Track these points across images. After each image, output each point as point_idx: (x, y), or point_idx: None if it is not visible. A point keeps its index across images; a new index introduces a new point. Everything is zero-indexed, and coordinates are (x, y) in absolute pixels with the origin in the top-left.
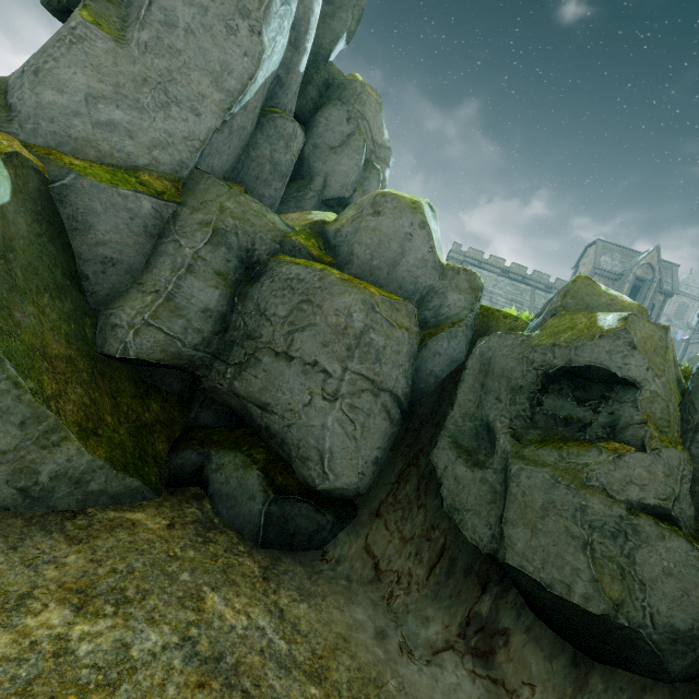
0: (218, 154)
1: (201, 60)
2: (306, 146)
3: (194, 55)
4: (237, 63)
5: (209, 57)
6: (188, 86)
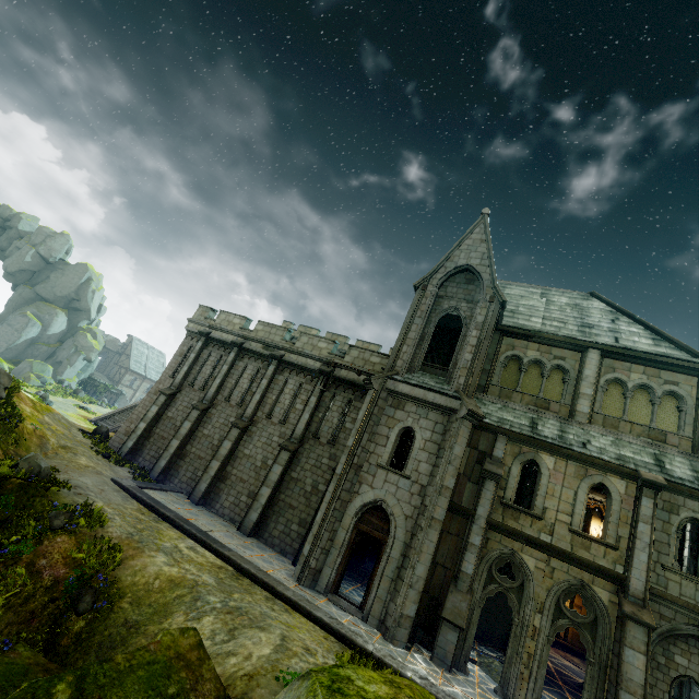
0: (8, 354)
1: (4, 340)
2: (58, 349)
3: (3, 339)
4: (13, 339)
5: (6, 339)
6: (0, 344)
